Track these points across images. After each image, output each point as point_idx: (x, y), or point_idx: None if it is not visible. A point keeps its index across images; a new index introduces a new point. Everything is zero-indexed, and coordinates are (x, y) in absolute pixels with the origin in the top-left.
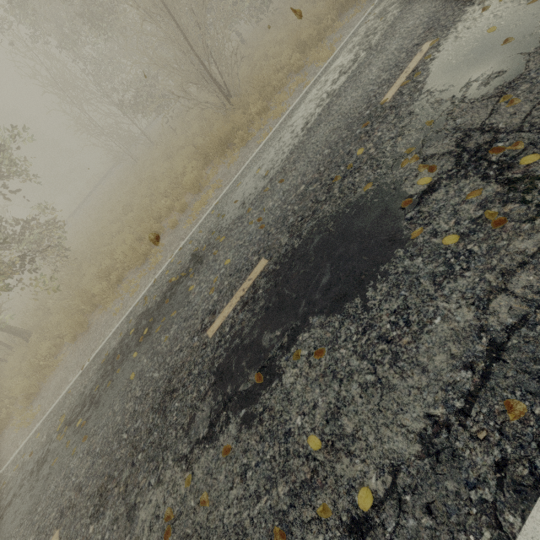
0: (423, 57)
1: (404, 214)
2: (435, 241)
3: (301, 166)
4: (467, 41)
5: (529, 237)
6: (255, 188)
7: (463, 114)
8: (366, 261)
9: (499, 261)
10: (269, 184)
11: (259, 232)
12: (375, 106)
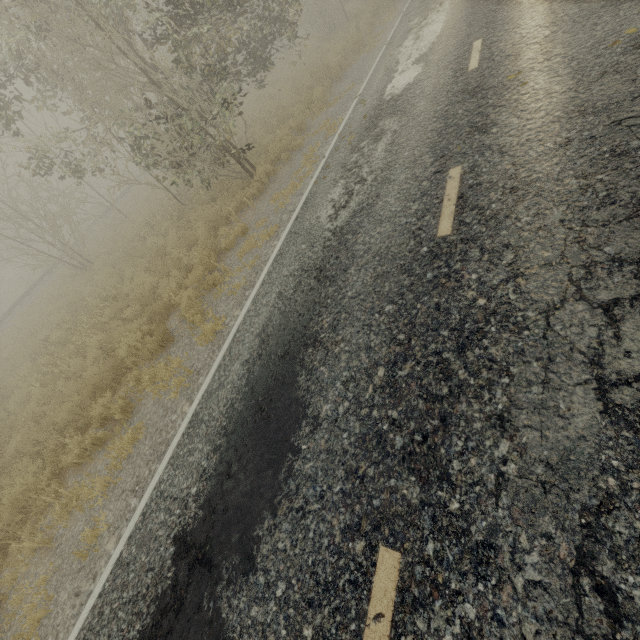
0: None
1: None
2: None
3: None
4: None
5: None
6: None
7: None
8: None
9: None
10: None
11: None
12: None
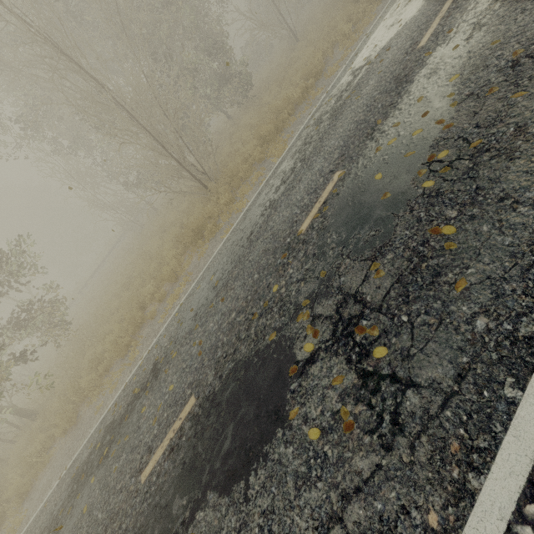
0: (332, 189)
1: (290, 384)
2: (305, 430)
3: (238, 287)
4: (362, 182)
5: (367, 455)
6: (206, 299)
7: (346, 272)
8: (256, 433)
9: (342, 477)
10: (215, 299)
11: (197, 358)
12: (294, 235)
